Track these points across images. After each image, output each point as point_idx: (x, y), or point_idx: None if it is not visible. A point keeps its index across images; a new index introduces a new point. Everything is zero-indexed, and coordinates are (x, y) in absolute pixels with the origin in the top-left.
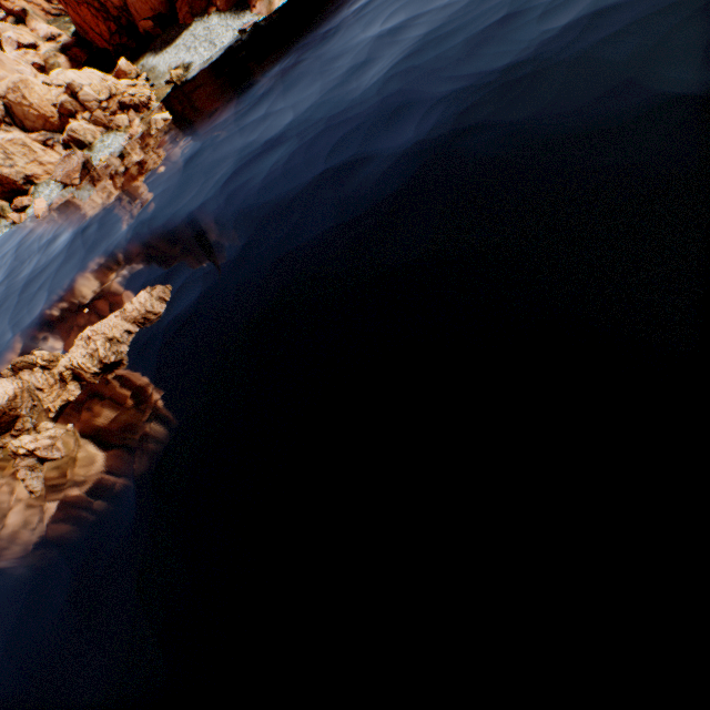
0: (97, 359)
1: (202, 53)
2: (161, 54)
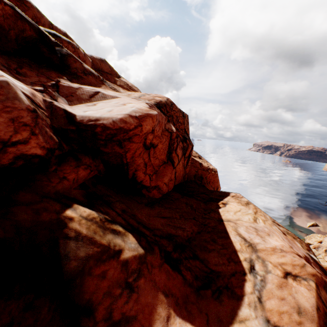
0: None
1: None
2: None
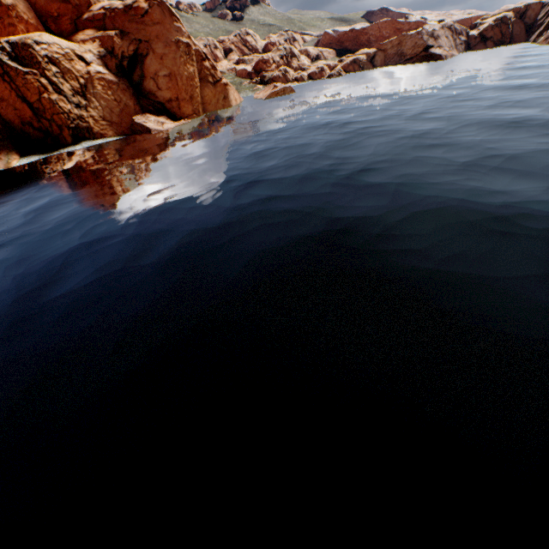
0: None
1: None
2: None
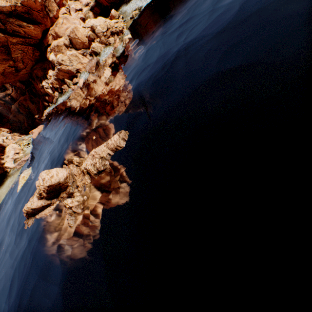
0: (96, 167)
1: (147, 0)
2: (128, 4)
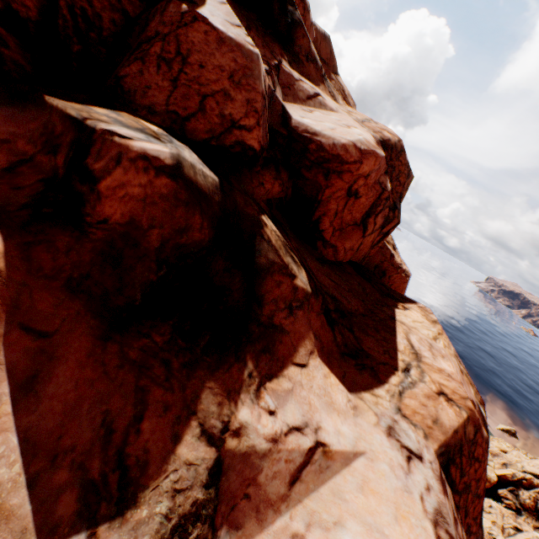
0: None
1: None
2: None
